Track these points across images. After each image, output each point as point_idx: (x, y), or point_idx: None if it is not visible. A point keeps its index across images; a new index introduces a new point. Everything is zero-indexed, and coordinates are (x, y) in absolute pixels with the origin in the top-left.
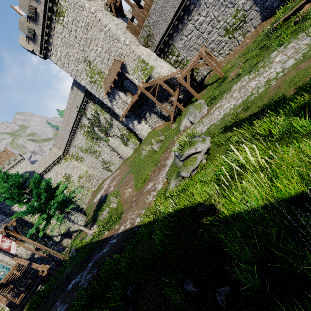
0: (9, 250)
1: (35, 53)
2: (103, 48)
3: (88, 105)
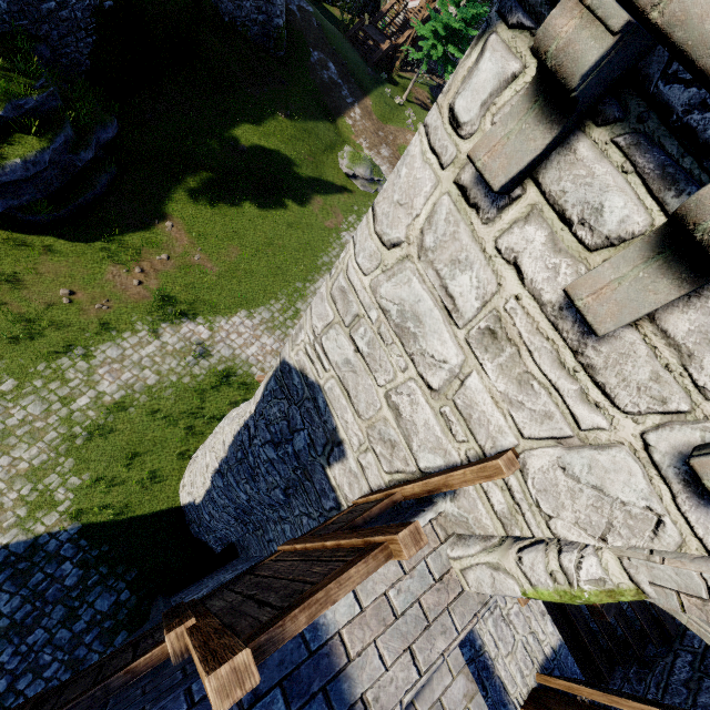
0: (412, 0)
1: None
2: None
3: None
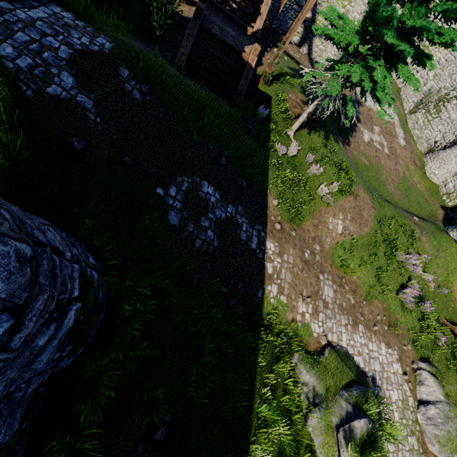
0: None
1: None
2: None
3: None
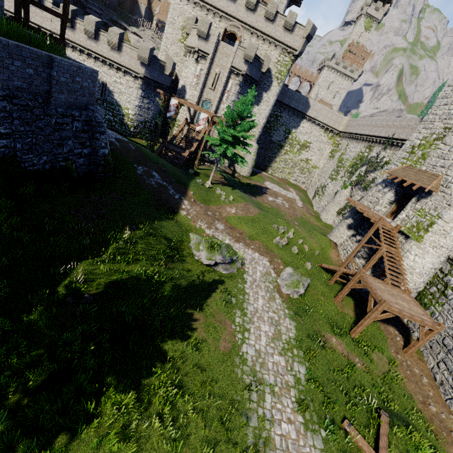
0: (198, 126)
1: None
2: None
3: (396, 149)
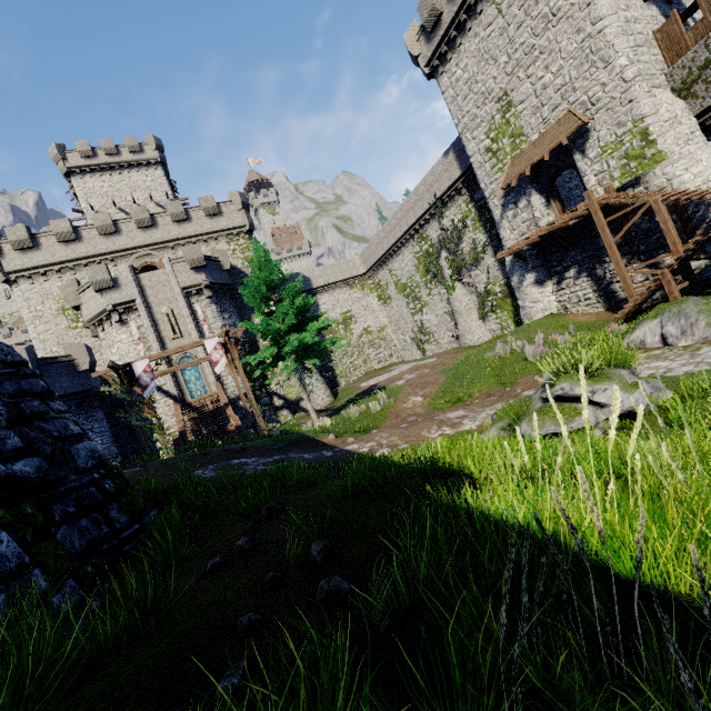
0: (215, 365)
1: (418, 62)
2: (558, 78)
3: (456, 200)
